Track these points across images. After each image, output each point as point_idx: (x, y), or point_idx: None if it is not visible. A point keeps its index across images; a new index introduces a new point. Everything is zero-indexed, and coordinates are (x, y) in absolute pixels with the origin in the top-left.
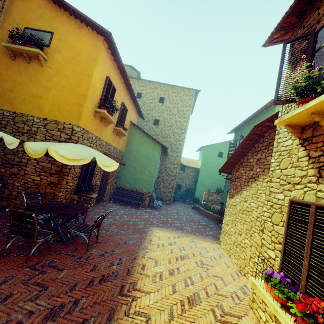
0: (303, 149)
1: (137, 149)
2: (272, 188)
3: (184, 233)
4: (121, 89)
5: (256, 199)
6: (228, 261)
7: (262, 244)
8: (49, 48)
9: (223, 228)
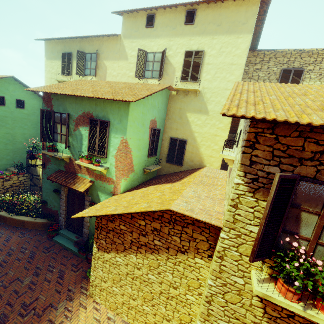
0: (258, 300)
1: None
2: (212, 311)
3: None
4: None
5: (157, 274)
6: None
7: None
8: None
9: (93, 281)
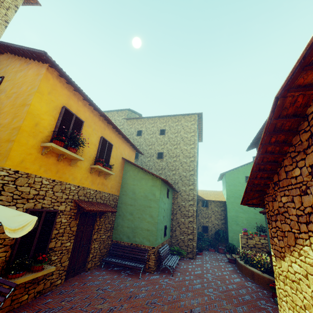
0: None
1: (134, 188)
2: None
3: None
4: (96, 122)
5: None
6: None
7: None
8: None
9: None
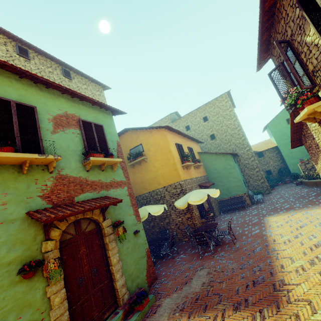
0: None
1: (214, 167)
2: None
3: (295, 210)
4: (182, 141)
5: None
6: None
7: None
8: (144, 151)
9: None
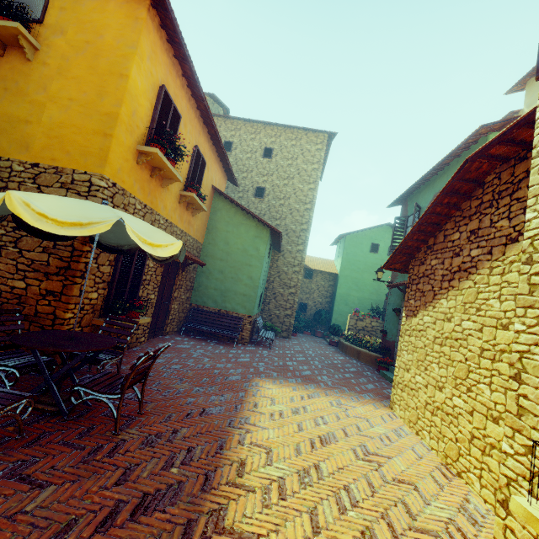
0: None
1: (227, 236)
2: (538, 275)
3: (319, 388)
4: (191, 119)
5: (475, 312)
6: (417, 444)
7: (521, 409)
8: (43, 25)
9: (396, 377)
